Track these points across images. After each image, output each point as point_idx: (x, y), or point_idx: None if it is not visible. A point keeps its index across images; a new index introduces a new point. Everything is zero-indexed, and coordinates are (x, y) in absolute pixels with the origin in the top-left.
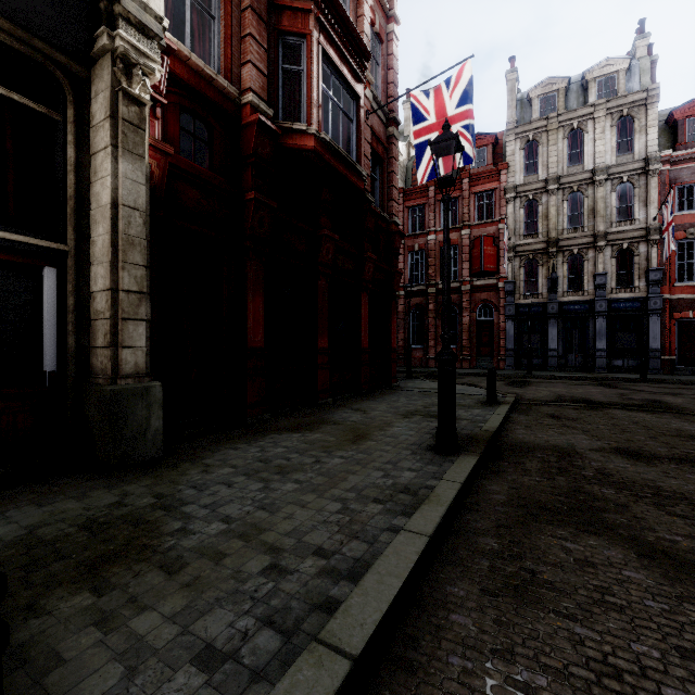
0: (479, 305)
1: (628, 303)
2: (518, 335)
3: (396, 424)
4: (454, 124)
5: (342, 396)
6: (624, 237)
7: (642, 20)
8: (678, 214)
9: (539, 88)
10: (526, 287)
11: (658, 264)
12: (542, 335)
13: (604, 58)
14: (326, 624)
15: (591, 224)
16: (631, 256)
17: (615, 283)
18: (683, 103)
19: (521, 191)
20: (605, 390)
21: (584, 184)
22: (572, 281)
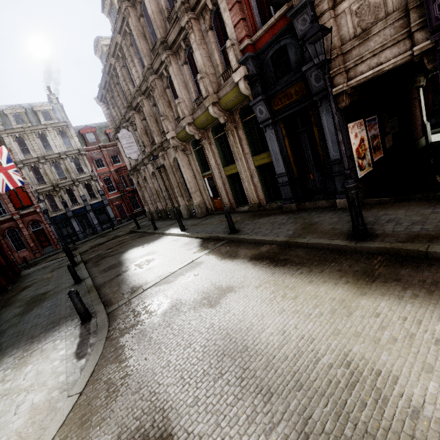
0: (30, 223)
1: (98, 204)
2: (60, 230)
3: (53, 273)
4: (9, 170)
5: (10, 286)
6: (85, 179)
7: (48, 86)
8: (99, 169)
9: (9, 109)
10: (52, 207)
11: (101, 188)
12: (71, 226)
13: (39, 102)
14: (83, 274)
15: (69, 175)
16: (90, 186)
17: (90, 198)
18: (82, 128)
19: (26, 163)
20: (103, 238)
21: (58, 159)
22: (72, 199)
